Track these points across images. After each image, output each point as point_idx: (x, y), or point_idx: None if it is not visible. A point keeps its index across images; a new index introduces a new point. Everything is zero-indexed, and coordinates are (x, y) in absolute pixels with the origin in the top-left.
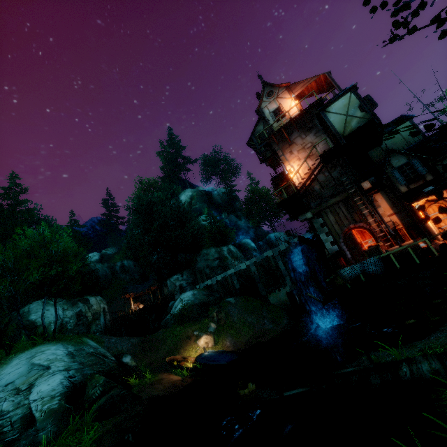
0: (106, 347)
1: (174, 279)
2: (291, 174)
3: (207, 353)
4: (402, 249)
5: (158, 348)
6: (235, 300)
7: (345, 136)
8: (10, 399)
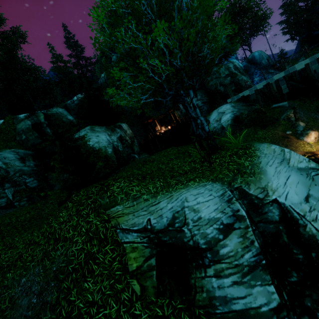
0: None
1: (188, 100)
2: None
3: None
4: None
5: None
6: (288, 104)
7: None
8: None
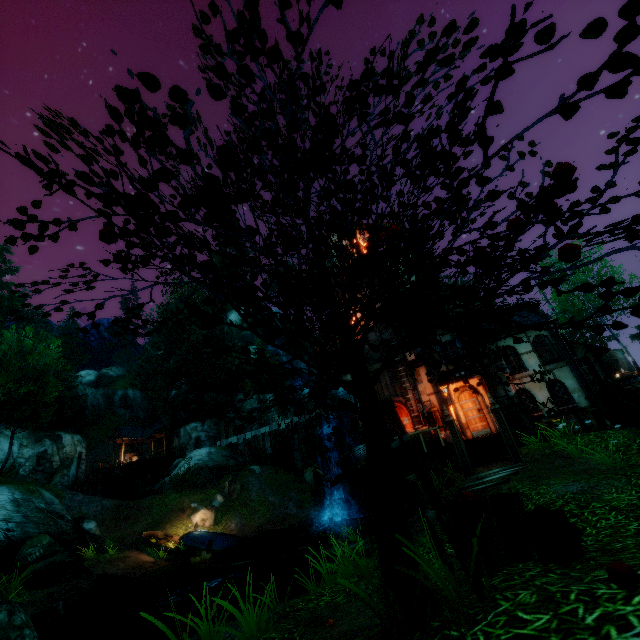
0: (66, 505)
1: (192, 427)
2: None
3: (198, 533)
4: (416, 434)
5: (138, 518)
6: (260, 470)
7: None
8: None
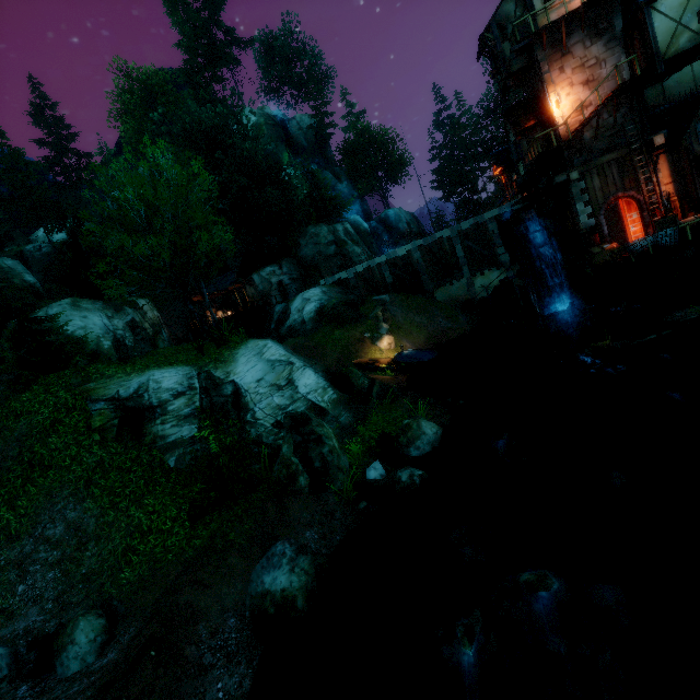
0: None
1: (268, 272)
2: (557, 108)
3: (408, 352)
4: (698, 221)
5: (321, 355)
6: (390, 298)
7: (668, 60)
8: (275, 395)
